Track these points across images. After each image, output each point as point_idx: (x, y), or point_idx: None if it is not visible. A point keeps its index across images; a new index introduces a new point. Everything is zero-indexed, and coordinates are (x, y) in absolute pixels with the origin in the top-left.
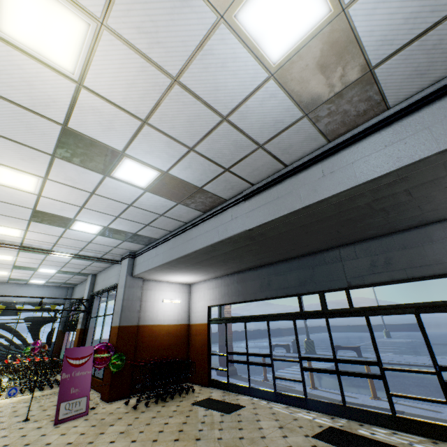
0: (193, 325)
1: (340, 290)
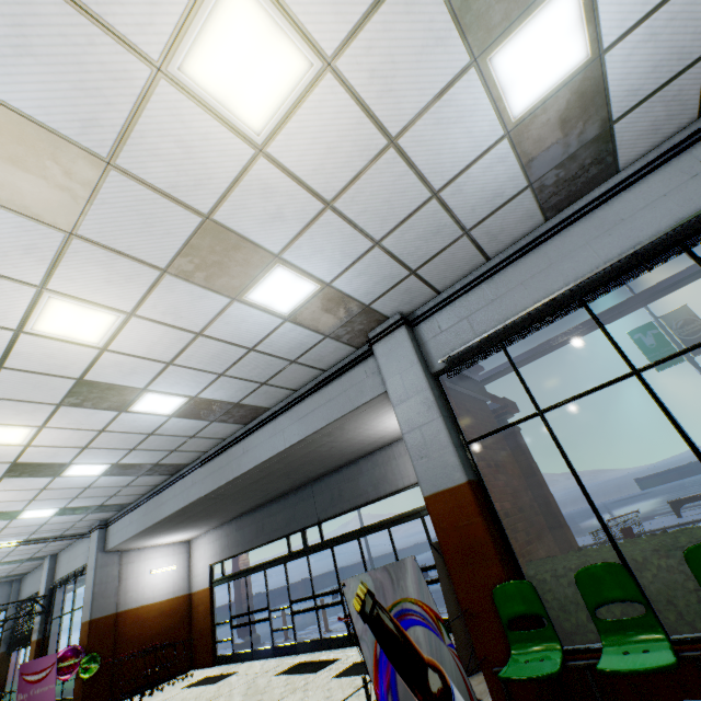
0: (195, 593)
1: (315, 525)
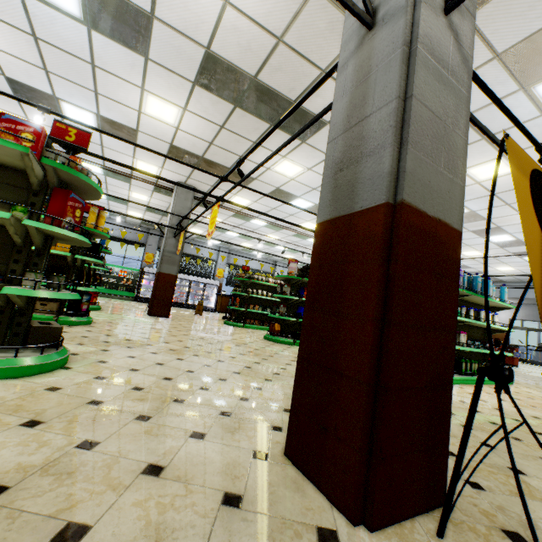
0: None
1: None
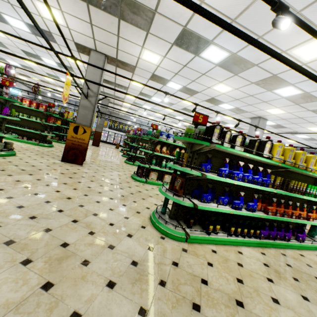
0: None
1: None
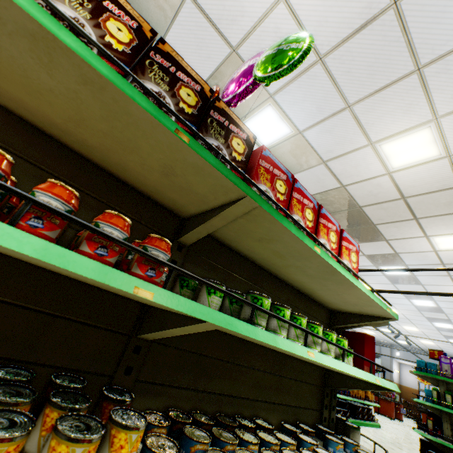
0: (403, 386)
1: None
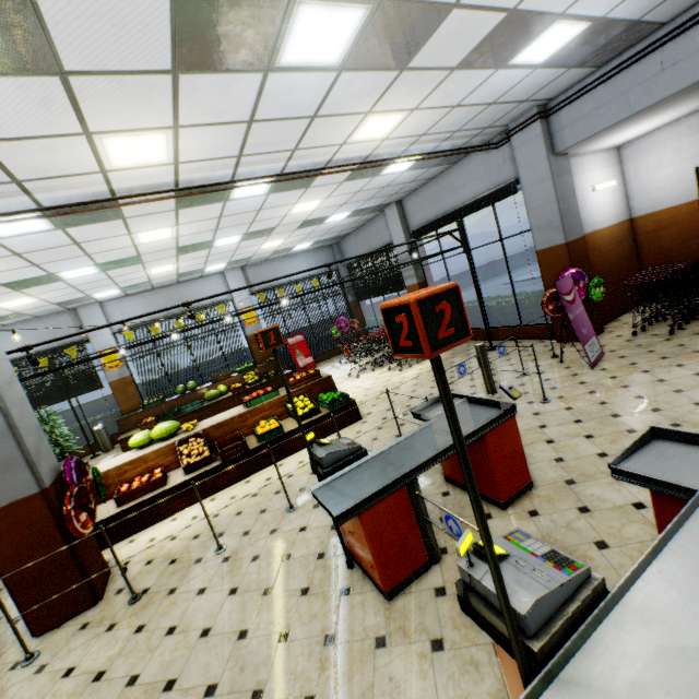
0: (643, 217)
1: None
